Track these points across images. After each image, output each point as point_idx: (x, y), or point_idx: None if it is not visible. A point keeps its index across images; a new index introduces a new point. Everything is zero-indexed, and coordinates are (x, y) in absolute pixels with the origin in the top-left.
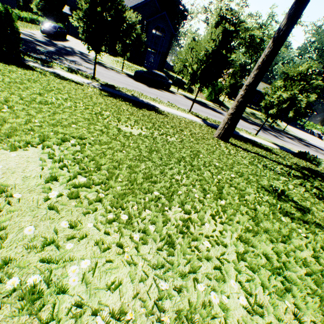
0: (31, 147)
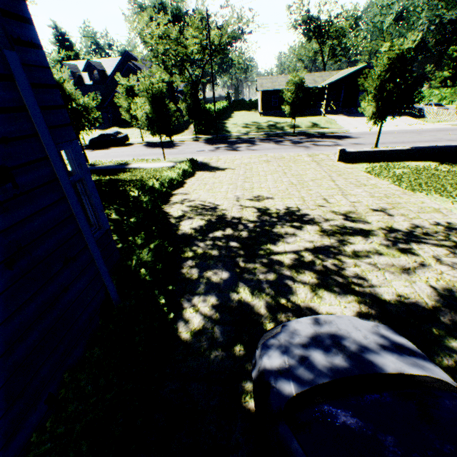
0: None
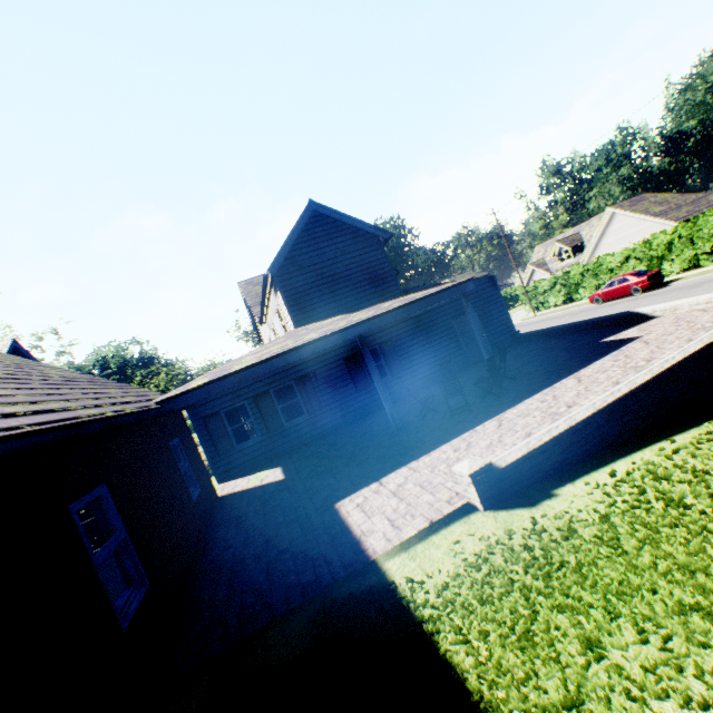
0: None
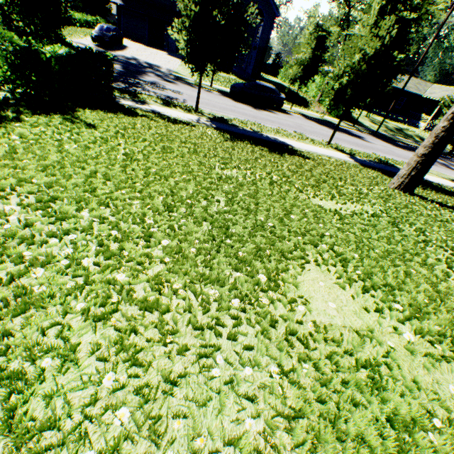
0: (304, 264)
